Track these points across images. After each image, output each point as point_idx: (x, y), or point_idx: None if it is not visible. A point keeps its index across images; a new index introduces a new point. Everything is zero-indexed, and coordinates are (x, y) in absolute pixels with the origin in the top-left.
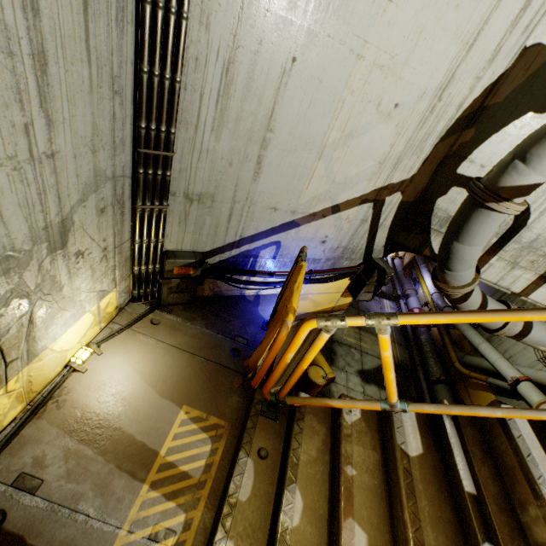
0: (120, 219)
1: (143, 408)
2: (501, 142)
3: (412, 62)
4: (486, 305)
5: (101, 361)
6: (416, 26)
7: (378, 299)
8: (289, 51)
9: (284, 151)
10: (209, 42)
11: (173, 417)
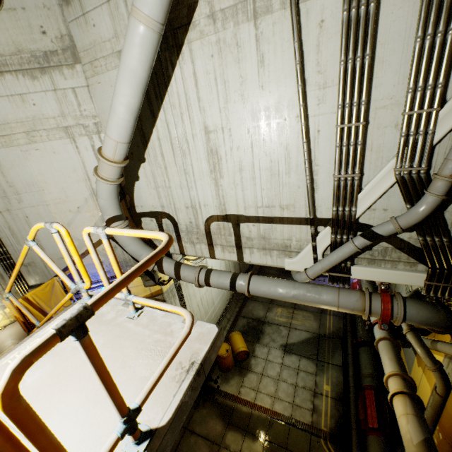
0: (3, 279)
1: (2, 345)
2: (138, 195)
3: (70, 195)
4: (179, 271)
5: (2, 331)
6: (60, 188)
7: (322, 278)
8: (24, 216)
9: (47, 239)
10: (1, 226)
11: (9, 348)
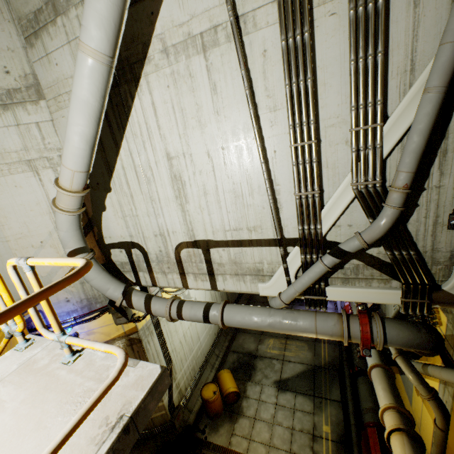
0: None
1: None
2: (106, 226)
3: (32, 230)
4: (150, 305)
5: None
6: (21, 223)
7: None
8: None
9: (6, 278)
10: None
11: None
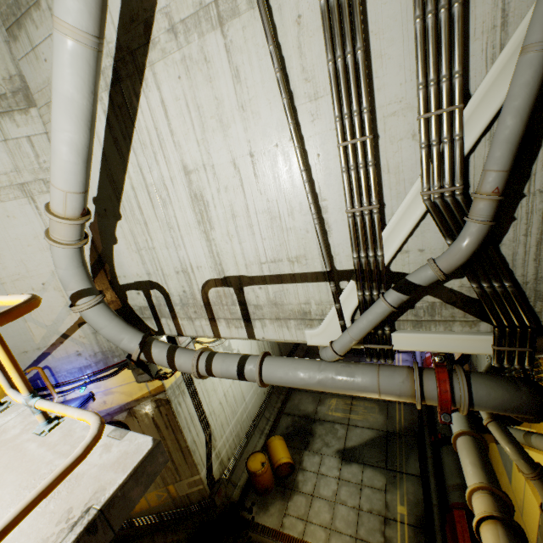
0: None
1: None
2: (119, 262)
3: (31, 269)
4: (173, 358)
5: None
6: (18, 261)
7: None
8: None
9: (5, 328)
10: None
11: None
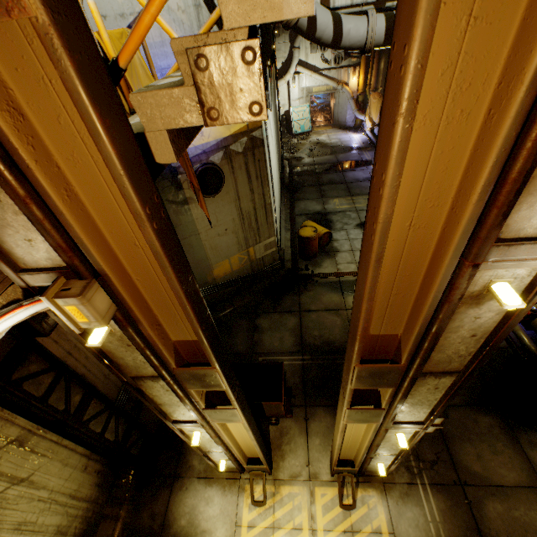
0: None
1: None
2: None
3: None
4: (340, 21)
5: None
6: None
7: (365, 168)
8: None
9: None
10: None
11: None
